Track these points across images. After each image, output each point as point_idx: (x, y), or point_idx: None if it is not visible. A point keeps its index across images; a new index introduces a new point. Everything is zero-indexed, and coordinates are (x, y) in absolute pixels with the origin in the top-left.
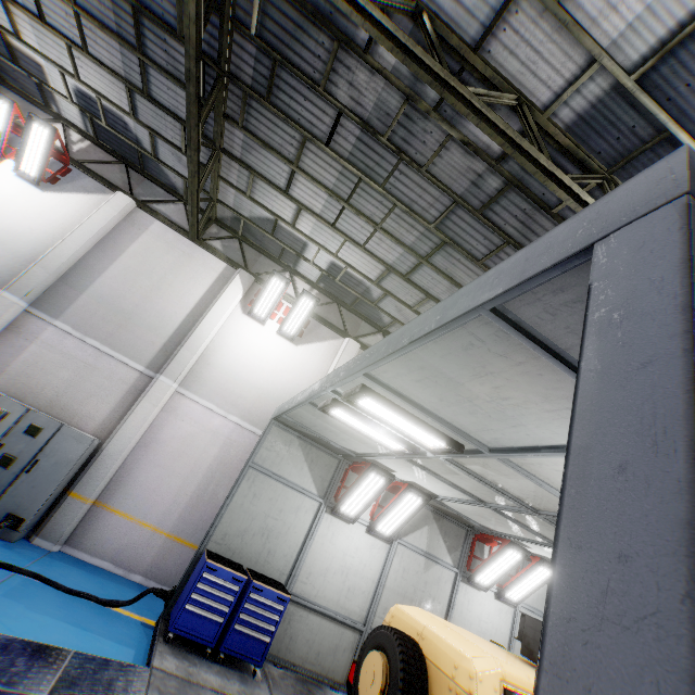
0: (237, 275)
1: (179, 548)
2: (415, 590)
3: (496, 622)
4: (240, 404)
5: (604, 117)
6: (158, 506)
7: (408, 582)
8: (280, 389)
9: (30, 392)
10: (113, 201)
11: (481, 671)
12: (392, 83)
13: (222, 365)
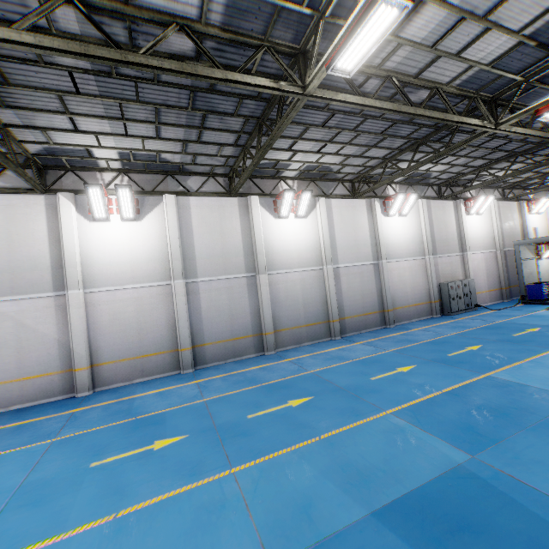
0: (460, 203)
1: (491, 292)
2: None
3: None
4: (481, 246)
5: None
6: (482, 286)
7: None
8: (485, 234)
9: (447, 278)
10: (423, 204)
11: None
12: None
13: (471, 238)
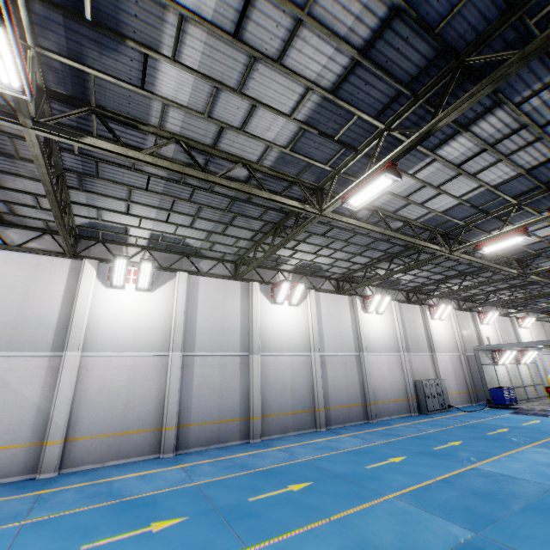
0: (425, 308)
1: (461, 394)
2: (513, 373)
3: (525, 370)
4: (446, 348)
5: None
6: (452, 387)
7: (511, 372)
8: (449, 337)
9: (420, 376)
10: (395, 306)
11: None
12: None
13: (437, 340)
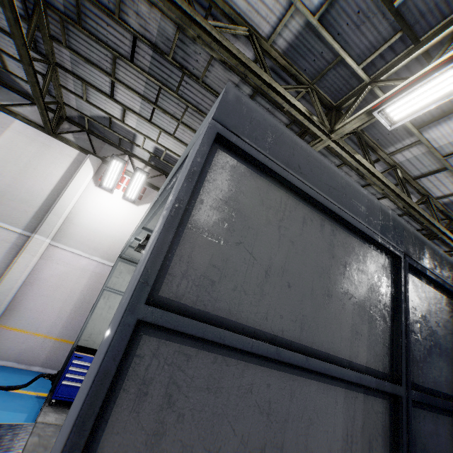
0: (87, 159)
1: (65, 346)
2: None
3: None
4: (100, 249)
5: (304, 45)
6: (46, 322)
7: None
8: (128, 236)
9: None
10: None
11: None
12: (165, 15)
13: (83, 223)
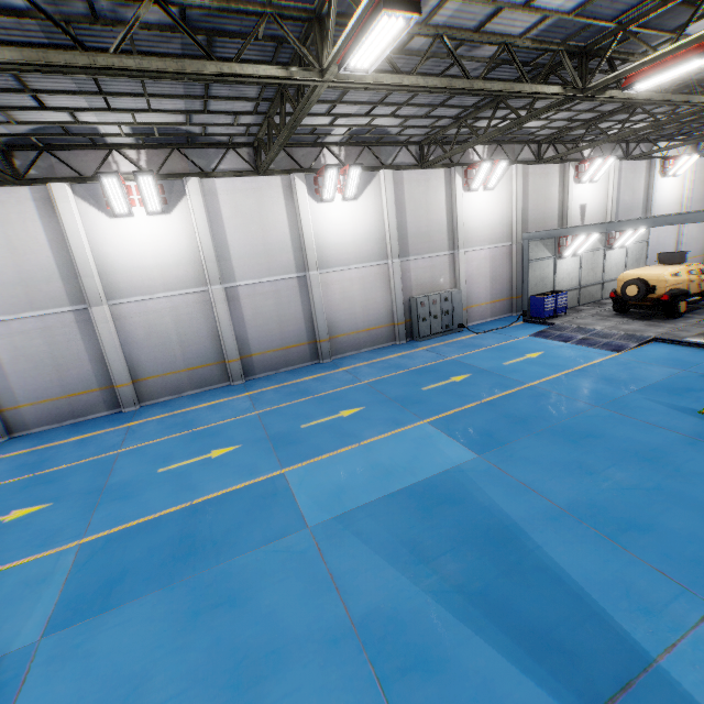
0: (455, 173)
1: (495, 304)
2: (591, 265)
3: (620, 257)
4: (486, 239)
5: None
6: (482, 296)
7: (589, 264)
8: (497, 219)
9: (424, 289)
10: (386, 179)
11: (665, 275)
12: None
13: (471, 227)
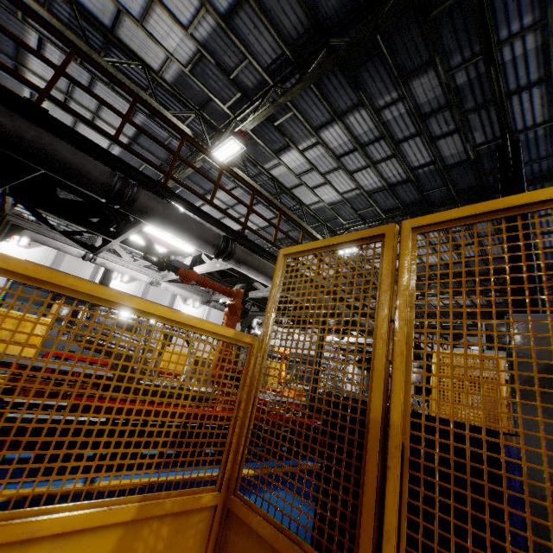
0: None
1: None
2: None
3: None
4: None
5: None
6: None
7: None
8: None
9: None
10: None
11: None
12: None
13: None
